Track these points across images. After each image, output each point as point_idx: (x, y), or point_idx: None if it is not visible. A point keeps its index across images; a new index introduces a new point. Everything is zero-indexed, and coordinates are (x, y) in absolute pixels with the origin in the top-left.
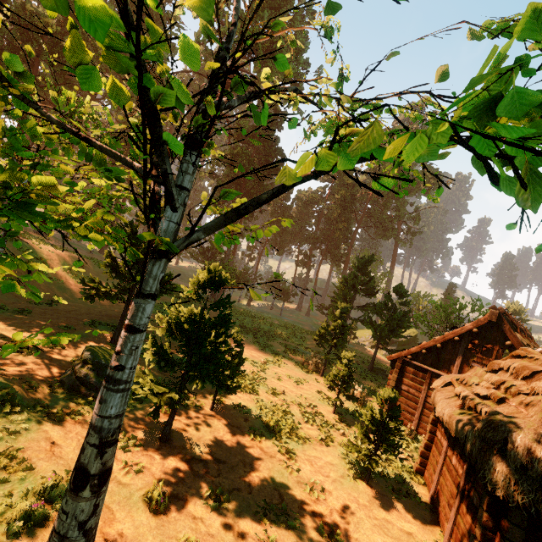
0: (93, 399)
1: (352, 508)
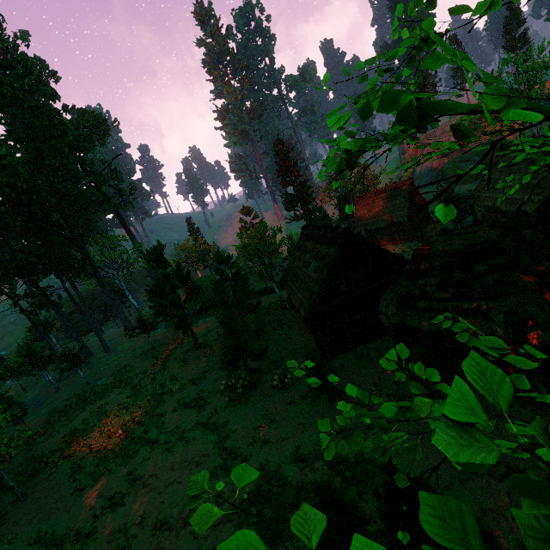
0: None
1: None
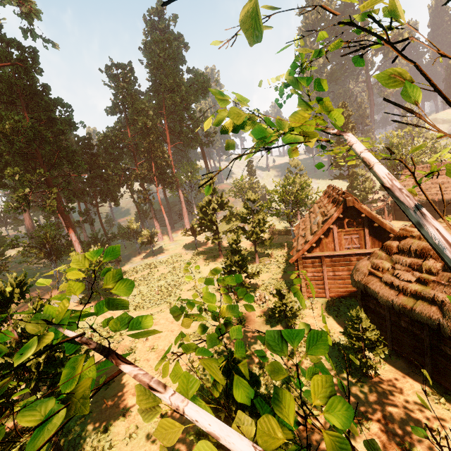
0: None
1: (387, 410)
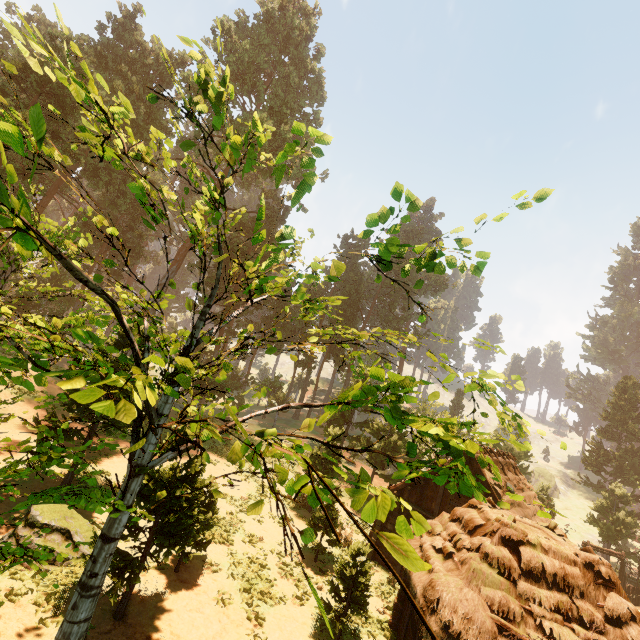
0: (37, 571)
1: None
